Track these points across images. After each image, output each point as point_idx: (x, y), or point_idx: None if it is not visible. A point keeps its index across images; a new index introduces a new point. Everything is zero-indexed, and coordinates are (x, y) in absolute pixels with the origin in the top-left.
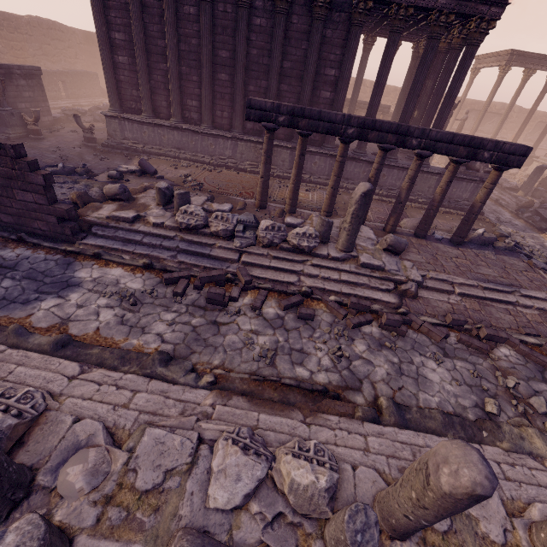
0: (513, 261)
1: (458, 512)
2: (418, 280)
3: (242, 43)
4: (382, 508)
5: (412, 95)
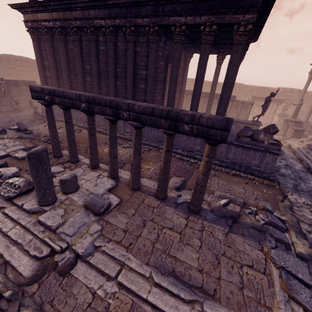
0: (246, 246)
1: None
2: (78, 252)
3: (93, 60)
4: None
5: (196, 83)
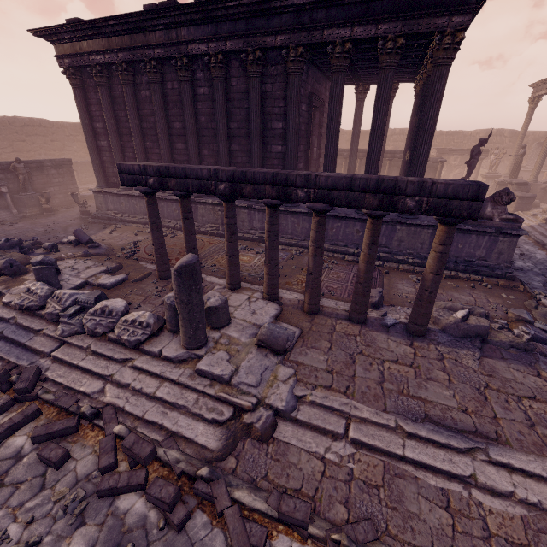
0: (514, 372)
1: None
2: (278, 407)
3: (188, 112)
4: None
5: (373, 135)
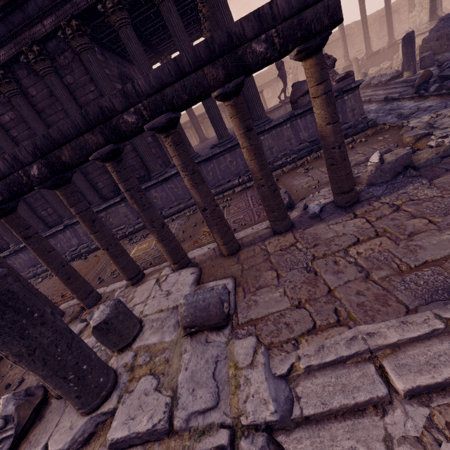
0: None
1: None
2: (267, 420)
3: (6, 145)
4: None
5: None
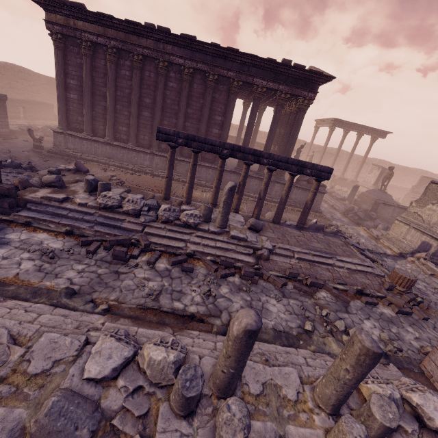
0: (335, 240)
1: (246, 352)
2: (269, 248)
3: (160, 95)
4: (213, 377)
5: (270, 136)
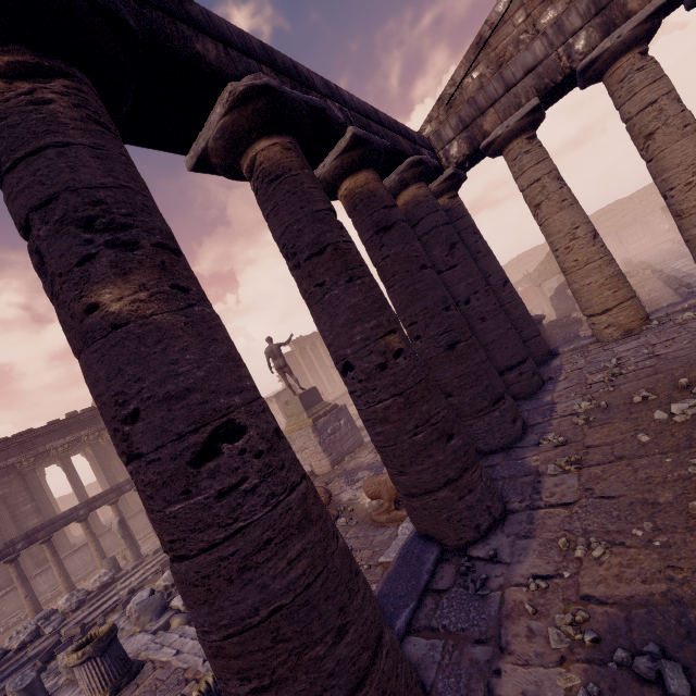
0: None
1: None
2: None
3: None
4: None
5: (108, 474)
